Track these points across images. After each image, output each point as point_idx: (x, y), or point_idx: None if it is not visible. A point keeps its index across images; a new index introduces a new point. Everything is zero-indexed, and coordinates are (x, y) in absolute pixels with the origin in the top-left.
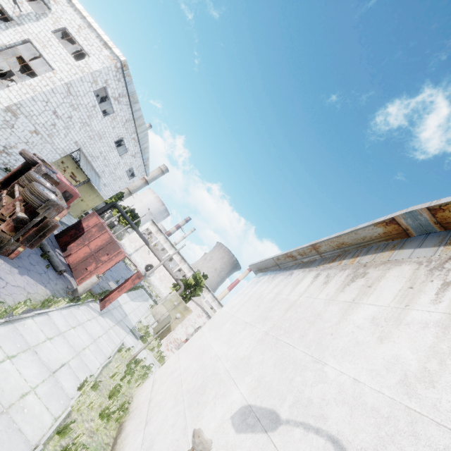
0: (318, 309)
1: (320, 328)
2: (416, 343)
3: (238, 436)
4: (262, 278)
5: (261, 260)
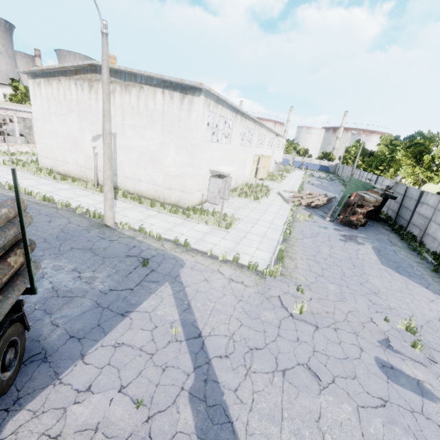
0: (89, 103)
1: (94, 110)
2: (112, 110)
3: (96, 143)
4: (39, 81)
5: (27, 69)
